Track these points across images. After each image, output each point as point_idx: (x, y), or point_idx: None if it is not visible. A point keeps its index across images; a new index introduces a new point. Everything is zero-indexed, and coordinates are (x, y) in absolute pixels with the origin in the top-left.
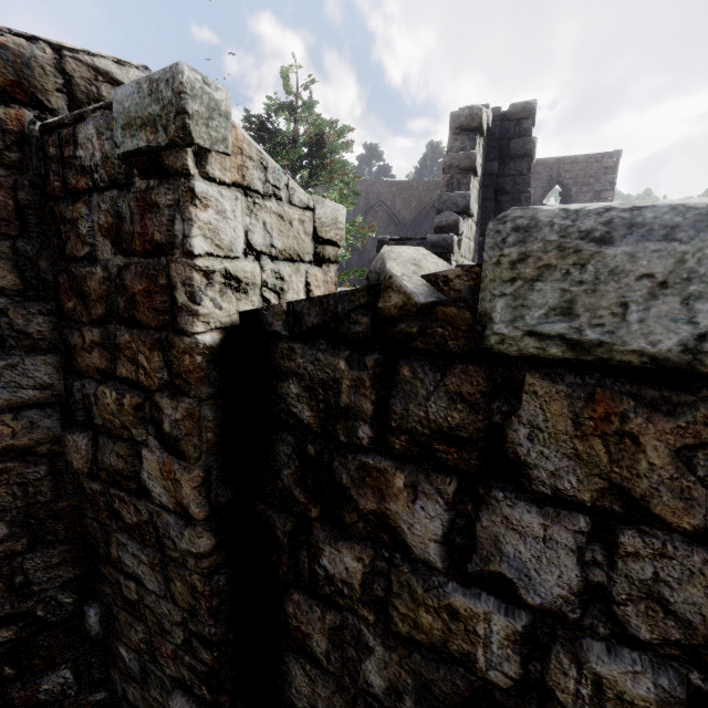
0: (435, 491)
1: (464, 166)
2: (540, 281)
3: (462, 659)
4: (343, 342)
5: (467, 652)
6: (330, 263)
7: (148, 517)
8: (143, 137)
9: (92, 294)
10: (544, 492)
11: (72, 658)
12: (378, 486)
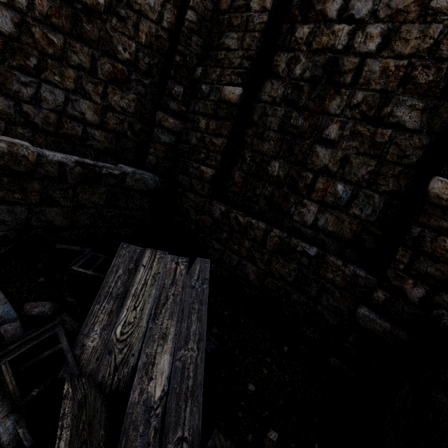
0: None
1: None
2: None
3: (331, 47)
4: None
5: (333, 44)
6: None
7: (246, 18)
8: None
9: None
10: None
11: (185, 86)
12: (324, 1)
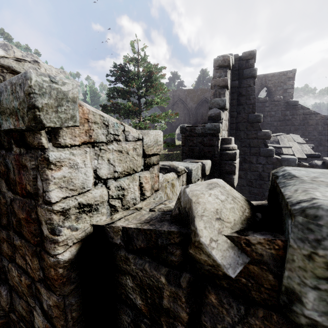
0: None
1: (221, 85)
2: None
3: None
4: (163, 264)
5: None
6: (154, 166)
7: None
8: (11, 122)
9: None
10: None
11: None
12: None
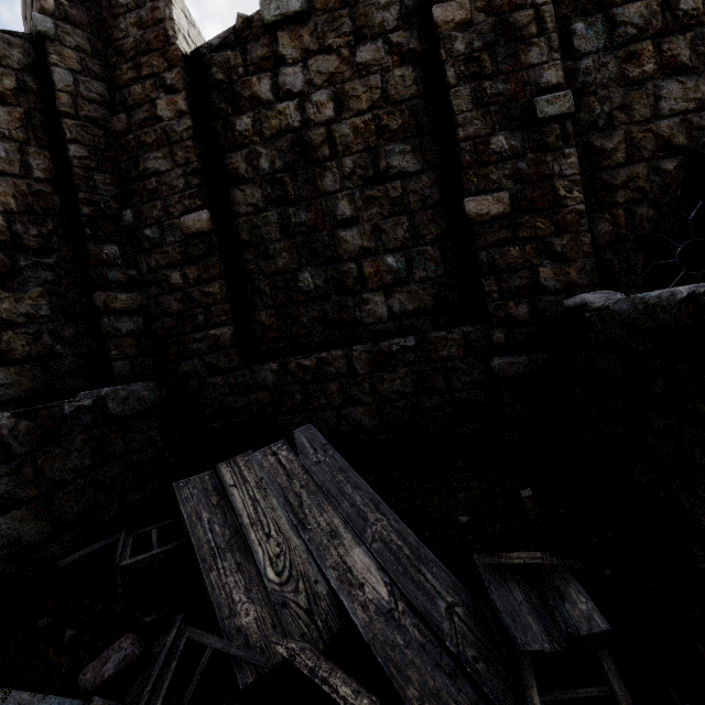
0: (265, 77)
1: None
2: (271, 4)
3: (287, 128)
4: (229, 46)
5: (287, 124)
6: None
7: (162, 130)
8: None
9: (127, 50)
10: (290, 60)
11: (118, 242)
12: (249, 86)
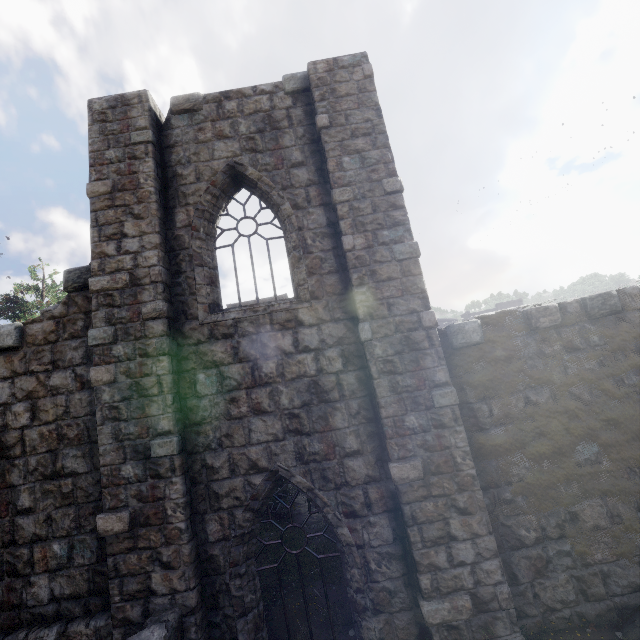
0: None
1: None
2: None
3: None
4: None
5: None
6: None
7: None
8: None
9: None
10: (1, 377)
11: None
12: None
